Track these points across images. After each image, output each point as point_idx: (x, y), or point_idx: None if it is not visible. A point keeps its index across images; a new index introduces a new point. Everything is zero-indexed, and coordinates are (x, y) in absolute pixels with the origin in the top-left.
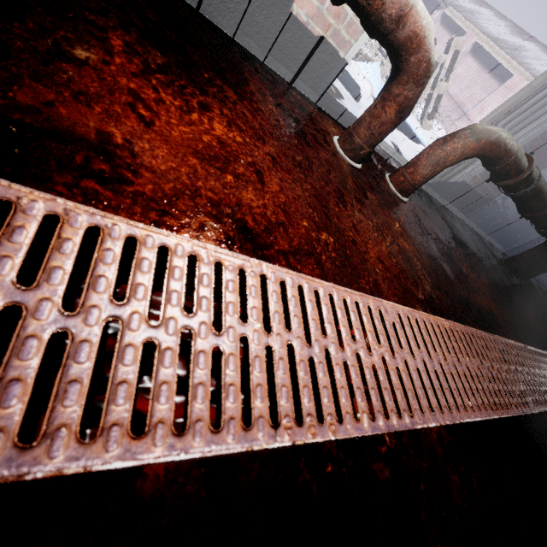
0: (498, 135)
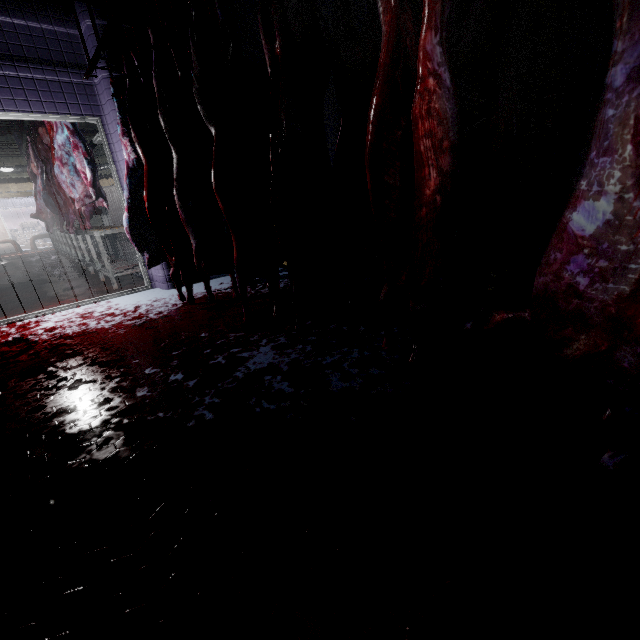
0: (33, 236)
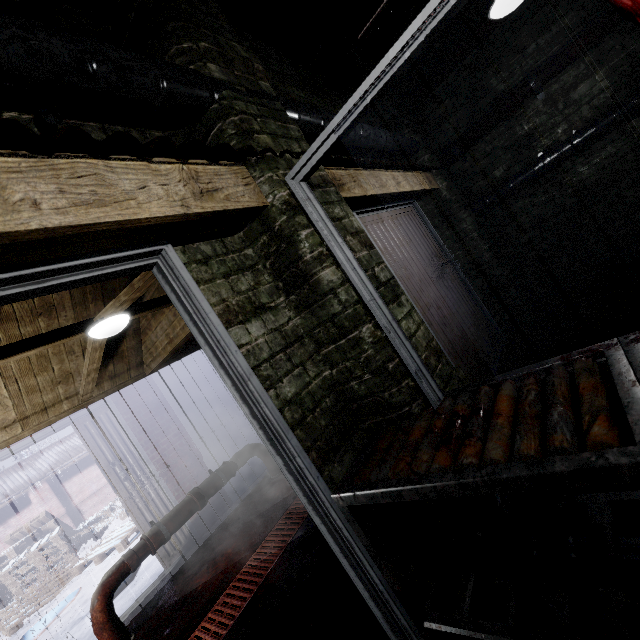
0: (101, 584)
